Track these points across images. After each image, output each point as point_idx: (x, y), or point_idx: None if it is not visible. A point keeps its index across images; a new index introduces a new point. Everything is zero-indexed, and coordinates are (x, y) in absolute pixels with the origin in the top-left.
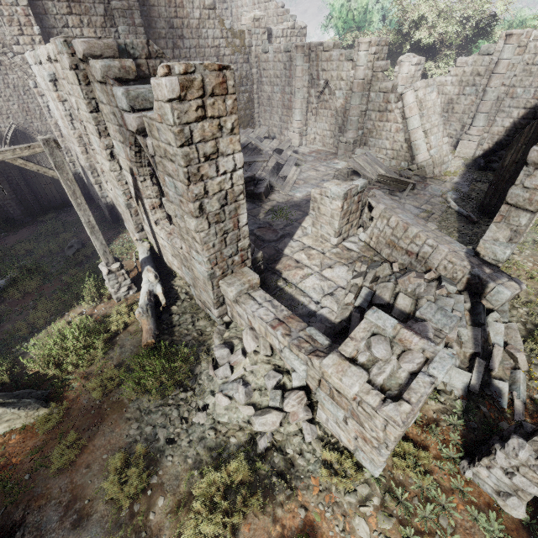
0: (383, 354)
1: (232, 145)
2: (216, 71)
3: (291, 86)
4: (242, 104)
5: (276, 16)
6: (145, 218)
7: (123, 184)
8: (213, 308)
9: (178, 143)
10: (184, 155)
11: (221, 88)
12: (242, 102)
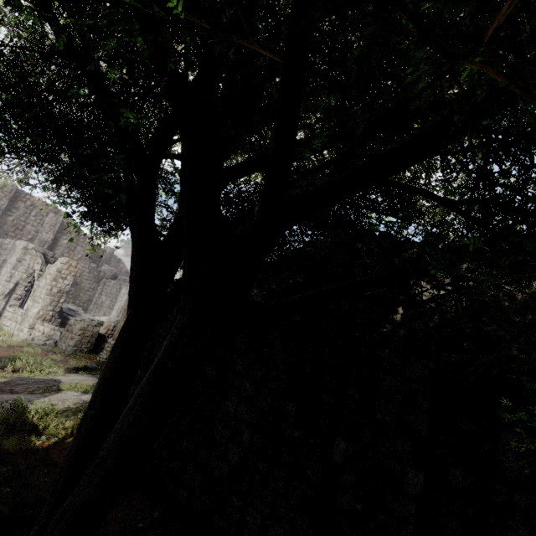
0: (87, 321)
1: (71, 279)
2: (76, 263)
3: (117, 299)
4: (84, 300)
5: (125, 273)
6: (4, 303)
7: (5, 288)
8: (27, 328)
9: (57, 271)
10: (57, 274)
11: (76, 266)
12: (84, 299)
